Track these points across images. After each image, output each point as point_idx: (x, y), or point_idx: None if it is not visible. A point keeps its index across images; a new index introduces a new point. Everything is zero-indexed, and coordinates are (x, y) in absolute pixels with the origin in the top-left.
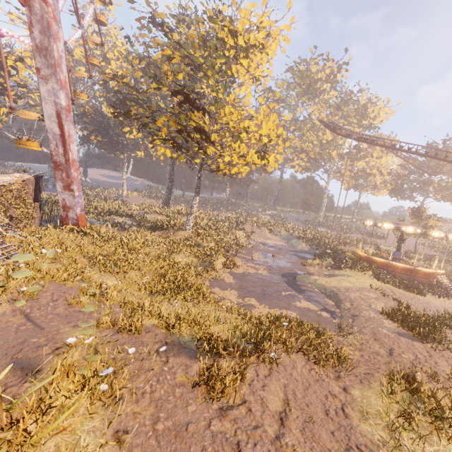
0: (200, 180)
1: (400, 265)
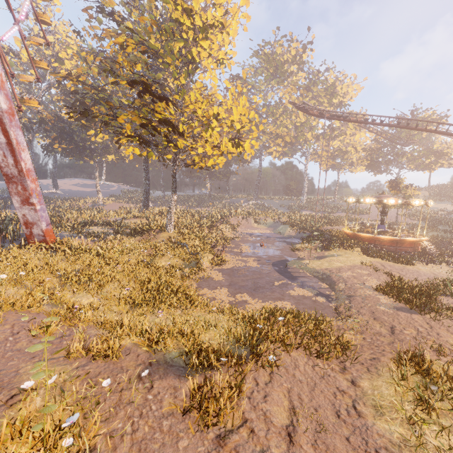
0: (175, 177)
1: (386, 237)
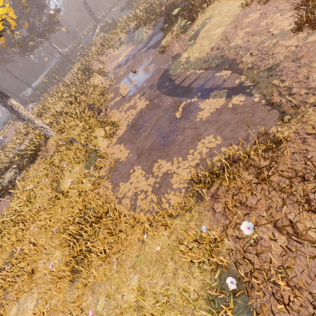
0: None
1: None
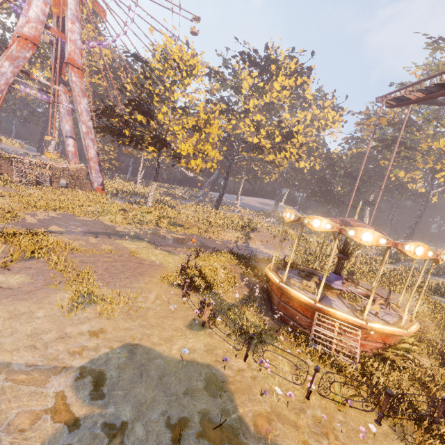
0: (157, 170)
1: (270, 275)
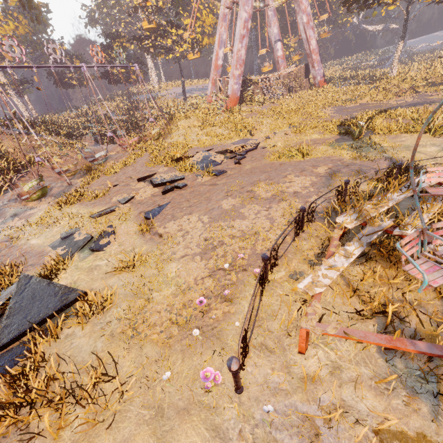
0: (405, 23)
1: None
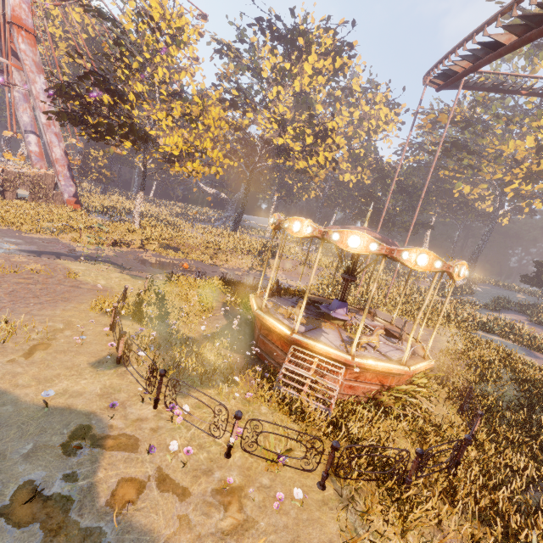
0: (143, 175)
1: (251, 301)
